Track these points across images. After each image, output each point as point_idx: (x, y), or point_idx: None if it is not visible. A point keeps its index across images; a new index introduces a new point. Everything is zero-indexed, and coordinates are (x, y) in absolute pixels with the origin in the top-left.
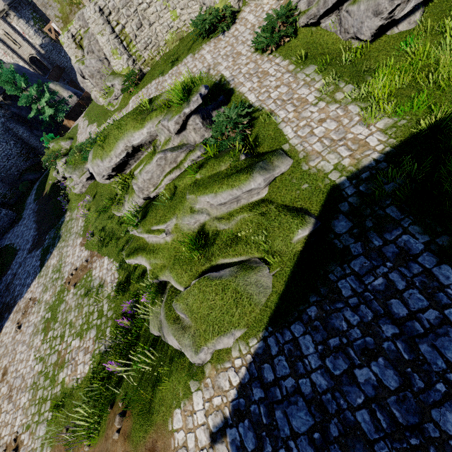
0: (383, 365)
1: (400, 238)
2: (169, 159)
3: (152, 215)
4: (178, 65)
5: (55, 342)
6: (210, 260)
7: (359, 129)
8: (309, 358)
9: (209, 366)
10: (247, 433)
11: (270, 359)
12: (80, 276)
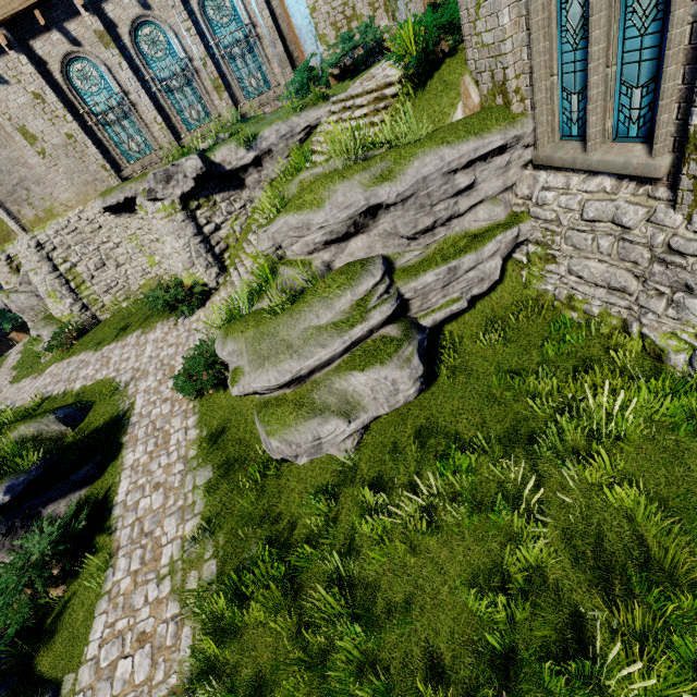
0: None
1: None
2: None
3: None
4: (118, 341)
5: None
6: None
7: None
8: None
9: None
10: None
11: None
12: None
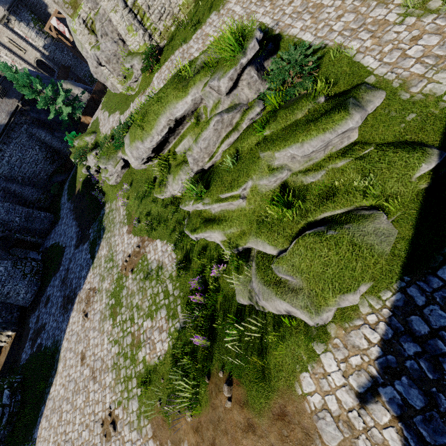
0: None
1: None
2: (225, 122)
3: (217, 183)
4: (202, 27)
5: (126, 325)
6: (306, 216)
7: None
8: None
9: (333, 326)
10: (409, 390)
11: (418, 311)
12: (135, 262)
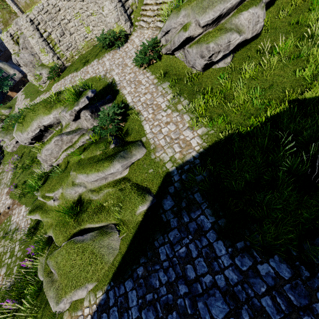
0: (175, 318)
1: (199, 217)
2: (65, 140)
3: (48, 182)
4: (87, 65)
5: None
6: (80, 224)
7: (187, 133)
8: (132, 310)
9: (67, 313)
10: None
11: (108, 309)
12: (1, 220)
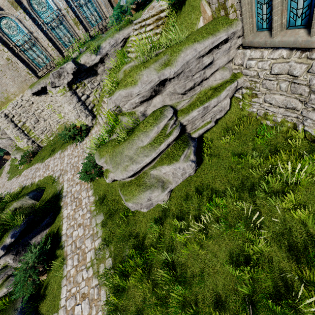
0: None
1: None
2: None
3: None
4: (51, 157)
5: None
6: None
7: None
8: None
9: None
10: None
11: None
12: None
